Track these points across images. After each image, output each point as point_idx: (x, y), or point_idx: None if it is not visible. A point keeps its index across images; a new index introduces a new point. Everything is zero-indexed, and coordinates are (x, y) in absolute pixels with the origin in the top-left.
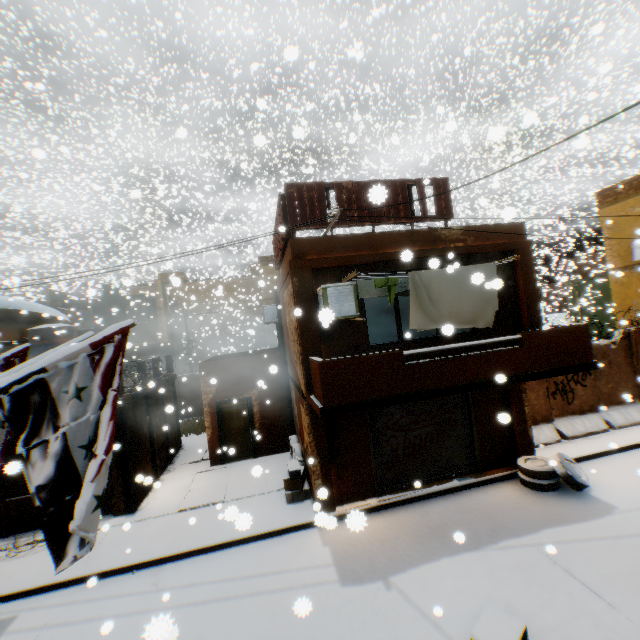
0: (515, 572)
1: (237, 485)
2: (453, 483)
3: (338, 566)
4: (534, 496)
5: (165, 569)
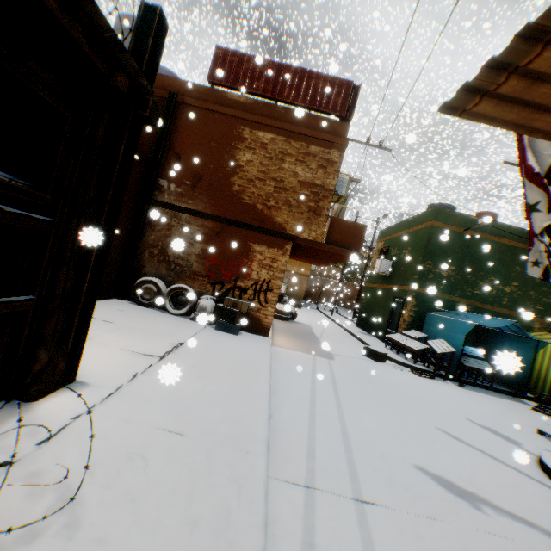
0: (336, 343)
1: (152, 328)
2: None
3: (318, 356)
4: (290, 323)
5: (280, 399)
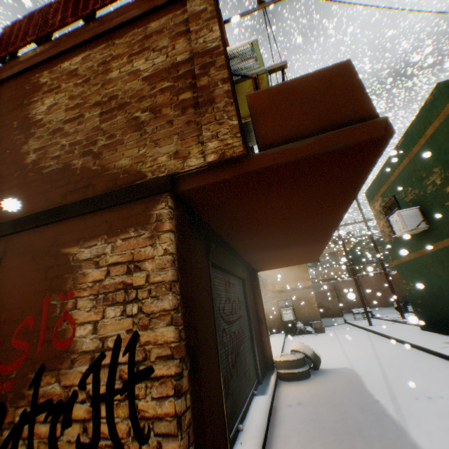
0: None
1: None
2: (266, 398)
3: None
4: (313, 381)
5: None
